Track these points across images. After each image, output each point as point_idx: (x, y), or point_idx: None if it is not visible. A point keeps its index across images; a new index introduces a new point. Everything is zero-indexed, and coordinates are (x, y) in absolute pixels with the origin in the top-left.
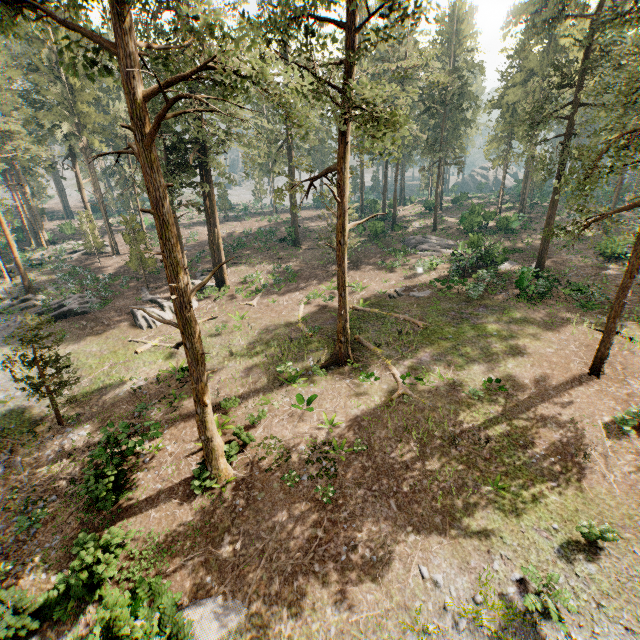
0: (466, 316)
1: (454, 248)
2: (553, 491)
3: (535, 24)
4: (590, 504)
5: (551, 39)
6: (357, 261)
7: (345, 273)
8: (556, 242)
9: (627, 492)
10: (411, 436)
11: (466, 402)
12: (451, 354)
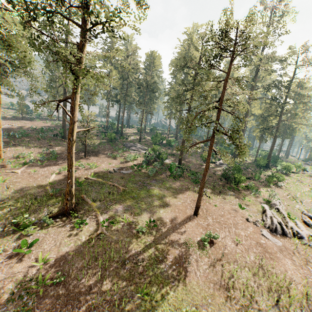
0: (146, 184)
1: (146, 150)
2: (172, 288)
3: (177, 65)
4: (189, 293)
5: (186, 75)
6: (97, 151)
7: (72, 157)
8: (187, 153)
9: (205, 281)
10: (99, 263)
11: (136, 235)
12: (134, 206)
